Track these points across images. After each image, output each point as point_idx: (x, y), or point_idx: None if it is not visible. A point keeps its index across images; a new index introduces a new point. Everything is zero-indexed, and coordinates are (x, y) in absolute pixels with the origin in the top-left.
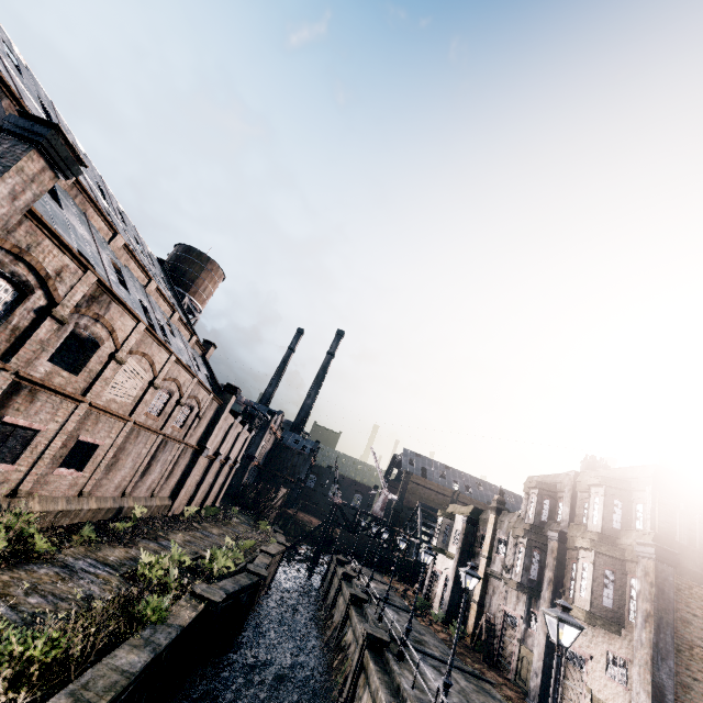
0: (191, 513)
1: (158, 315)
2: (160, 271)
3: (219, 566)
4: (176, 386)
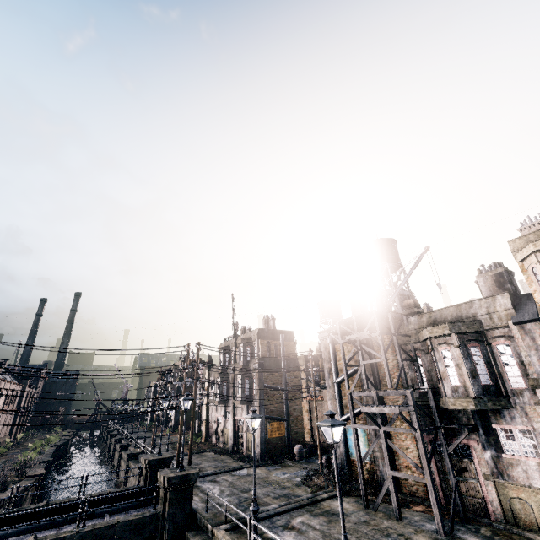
0: (21, 437)
1: None
2: None
3: (53, 441)
4: (11, 391)
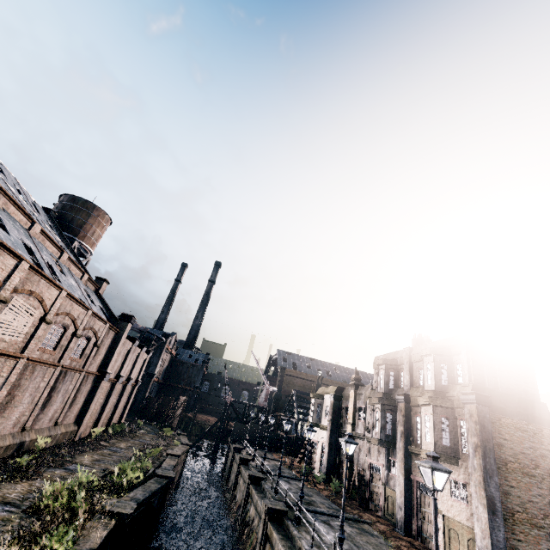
0: (98, 433)
1: (45, 256)
2: (47, 219)
3: (128, 478)
4: (70, 319)
